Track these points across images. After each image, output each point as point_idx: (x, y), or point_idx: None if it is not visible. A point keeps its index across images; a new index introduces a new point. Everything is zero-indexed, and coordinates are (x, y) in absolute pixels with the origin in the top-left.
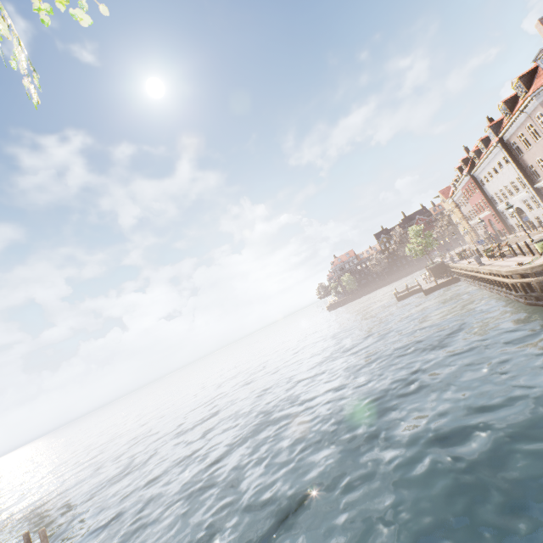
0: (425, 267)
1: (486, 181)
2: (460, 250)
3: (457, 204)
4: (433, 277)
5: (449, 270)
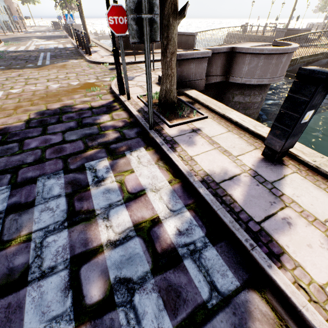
0: None
1: None
2: None
3: None
4: None
5: None
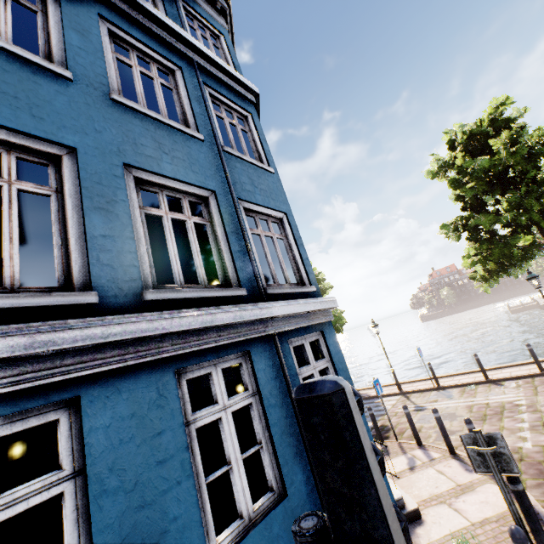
0: (543, 287)
1: None
2: None
3: None
4: None
5: None
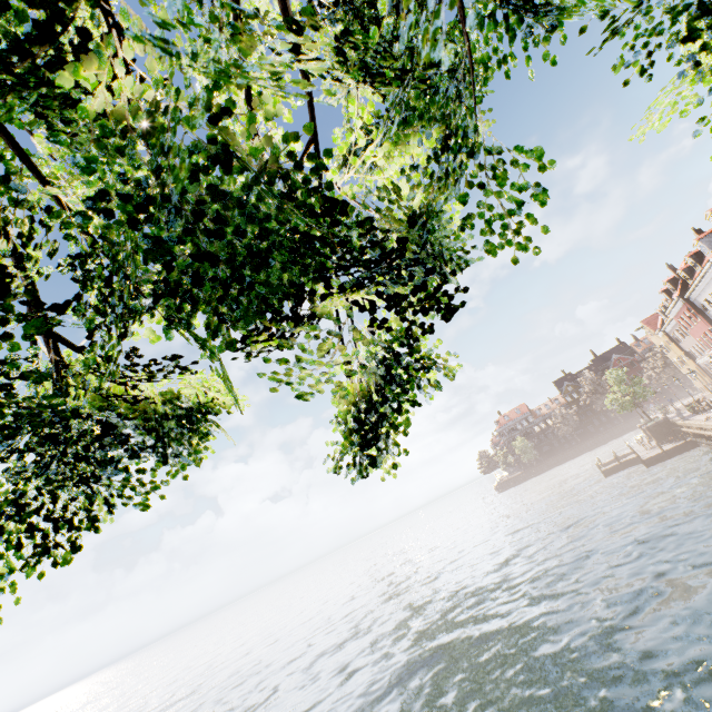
0: (639, 426)
1: (710, 305)
2: (690, 401)
3: (672, 336)
4: (655, 441)
5: (678, 429)
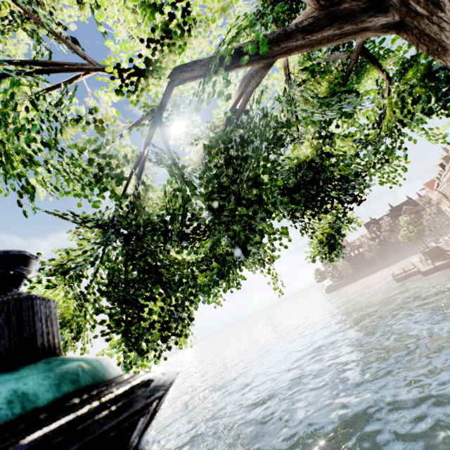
0: (419, 251)
1: None
2: None
3: (444, 194)
4: (430, 260)
5: (445, 253)
